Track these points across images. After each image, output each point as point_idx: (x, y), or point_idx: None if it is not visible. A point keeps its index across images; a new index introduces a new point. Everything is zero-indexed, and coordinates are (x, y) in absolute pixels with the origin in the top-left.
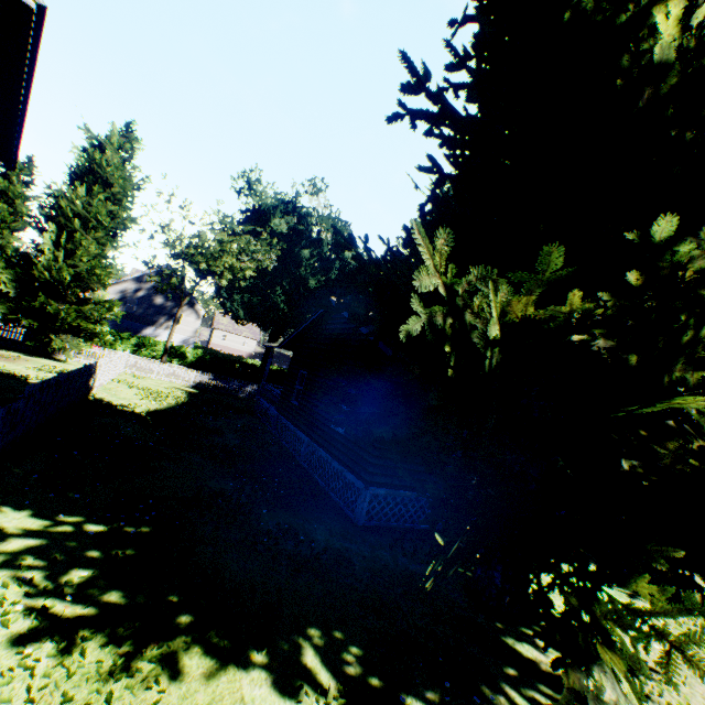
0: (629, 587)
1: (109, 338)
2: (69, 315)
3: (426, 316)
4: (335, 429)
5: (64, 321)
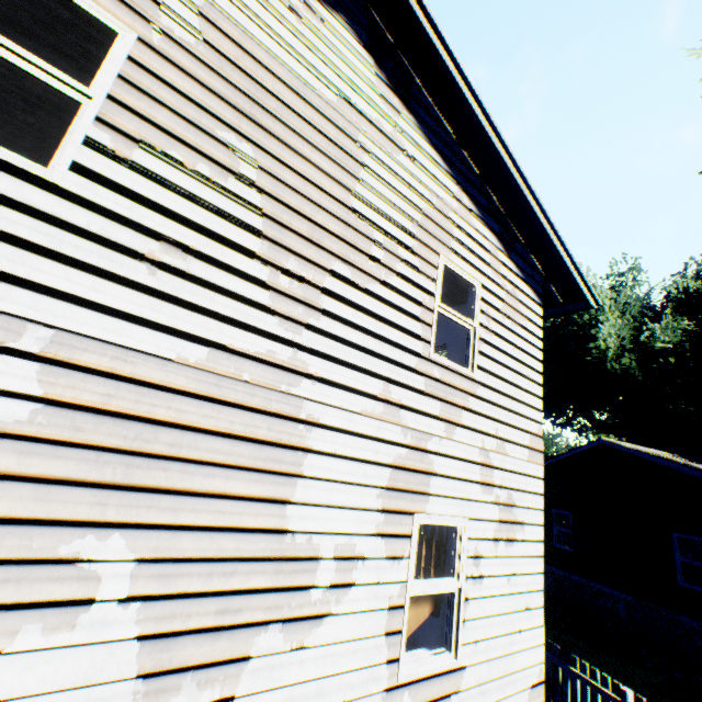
0: None
1: None
2: None
3: None
4: (691, 587)
5: None
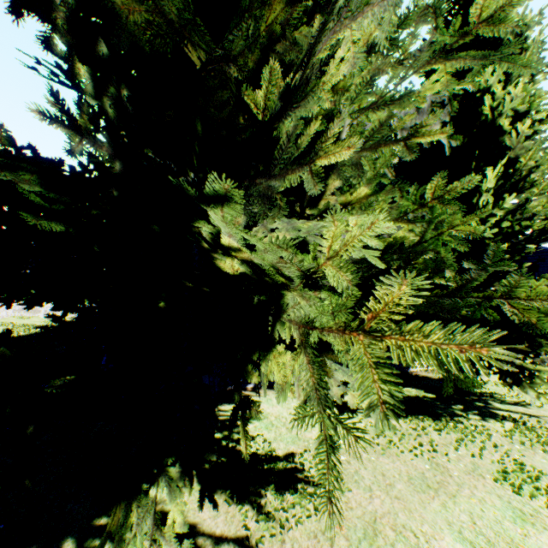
0: None
1: None
2: None
3: None
4: None
5: None
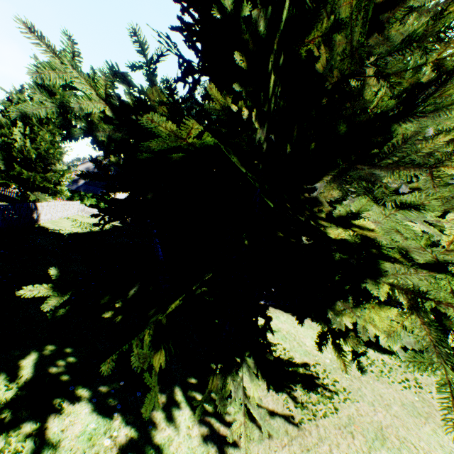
0: (171, 304)
1: (66, 194)
2: (37, 179)
3: (56, 105)
4: None
5: (35, 183)
